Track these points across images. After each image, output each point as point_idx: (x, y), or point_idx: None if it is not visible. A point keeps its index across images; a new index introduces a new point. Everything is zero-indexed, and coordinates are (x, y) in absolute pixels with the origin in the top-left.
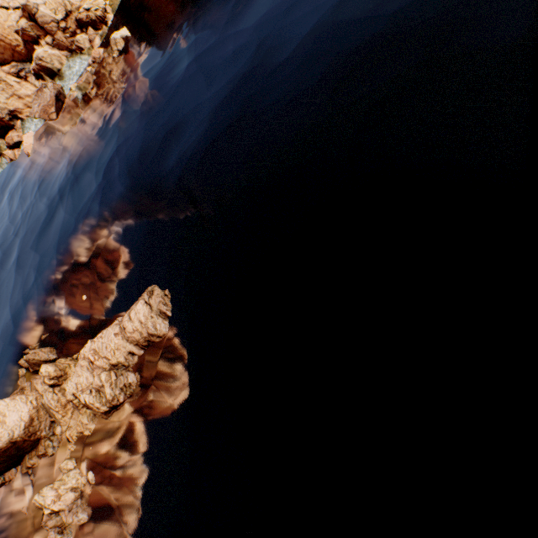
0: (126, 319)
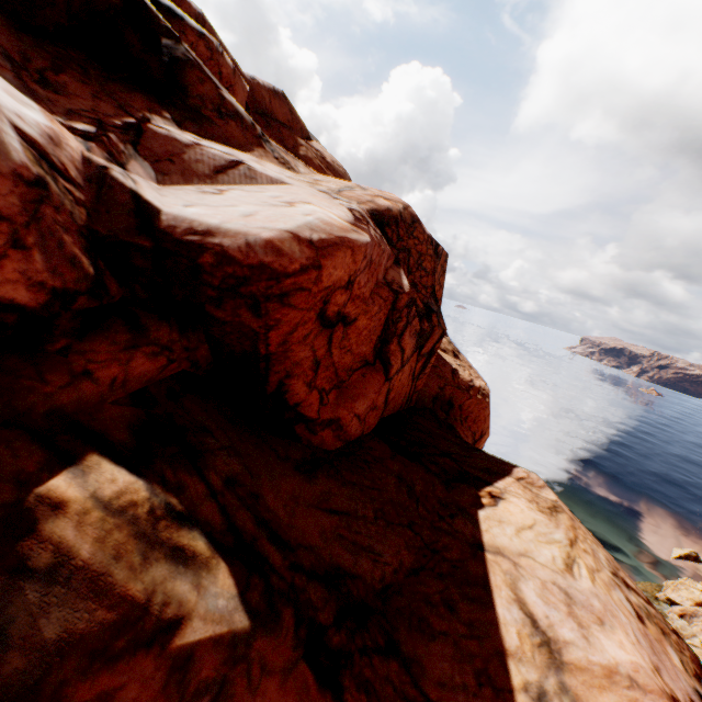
0: None
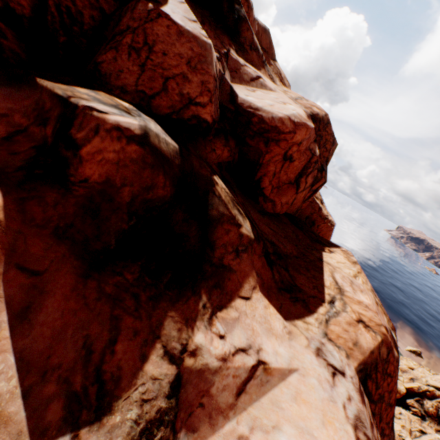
0: None
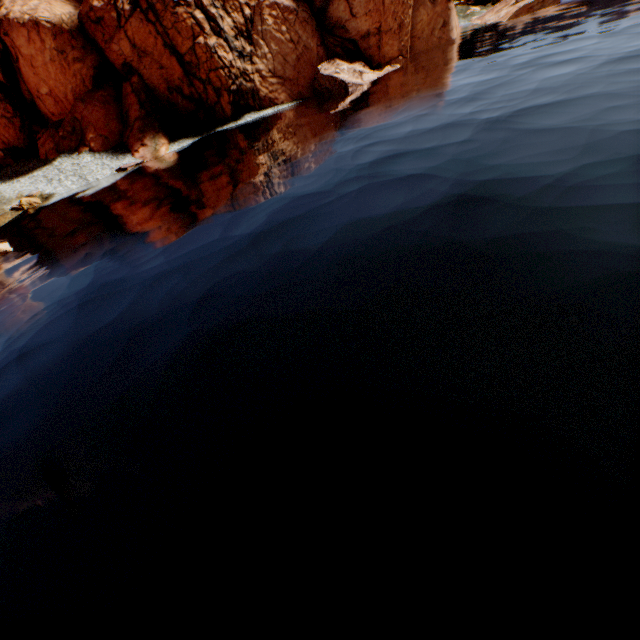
0: None
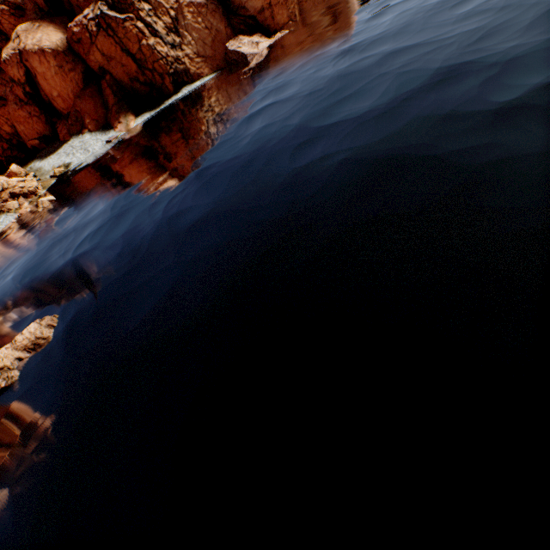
0: (19, 335)
